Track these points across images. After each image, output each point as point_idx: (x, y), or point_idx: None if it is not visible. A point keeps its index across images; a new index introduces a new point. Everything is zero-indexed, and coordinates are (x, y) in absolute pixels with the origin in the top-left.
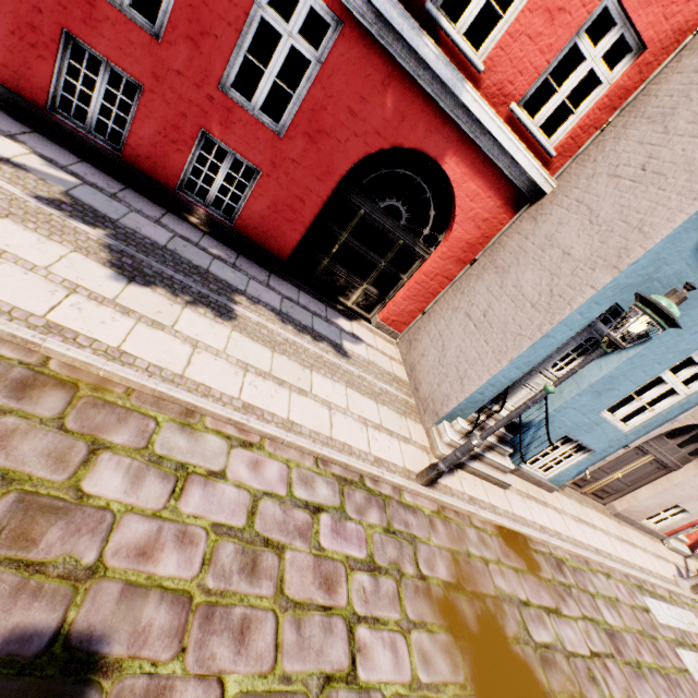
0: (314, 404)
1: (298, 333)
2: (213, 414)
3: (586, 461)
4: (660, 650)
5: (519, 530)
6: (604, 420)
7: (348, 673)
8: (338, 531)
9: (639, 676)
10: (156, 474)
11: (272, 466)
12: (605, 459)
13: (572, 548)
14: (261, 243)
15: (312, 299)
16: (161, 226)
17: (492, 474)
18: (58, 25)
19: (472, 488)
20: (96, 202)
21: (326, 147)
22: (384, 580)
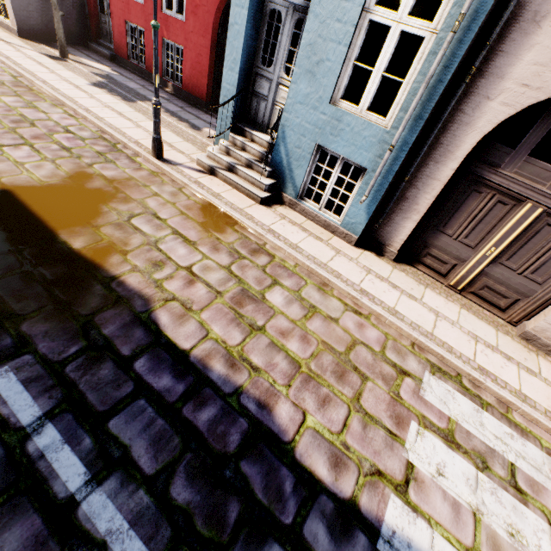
0: (130, 123)
1: (170, 116)
2: (69, 107)
3: (365, 188)
4: (349, 379)
5: (229, 212)
6: (343, 112)
7: (2, 145)
8: (70, 139)
9: (238, 325)
10: (25, 104)
11: (72, 122)
12: (375, 174)
13: (300, 257)
14: (194, 94)
15: (212, 118)
16: (142, 86)
17: (239, 182)
18: (124, 20)
19: (211, 183)
20: (118, 78)
21: (201, 14)
22: (65, 153)
